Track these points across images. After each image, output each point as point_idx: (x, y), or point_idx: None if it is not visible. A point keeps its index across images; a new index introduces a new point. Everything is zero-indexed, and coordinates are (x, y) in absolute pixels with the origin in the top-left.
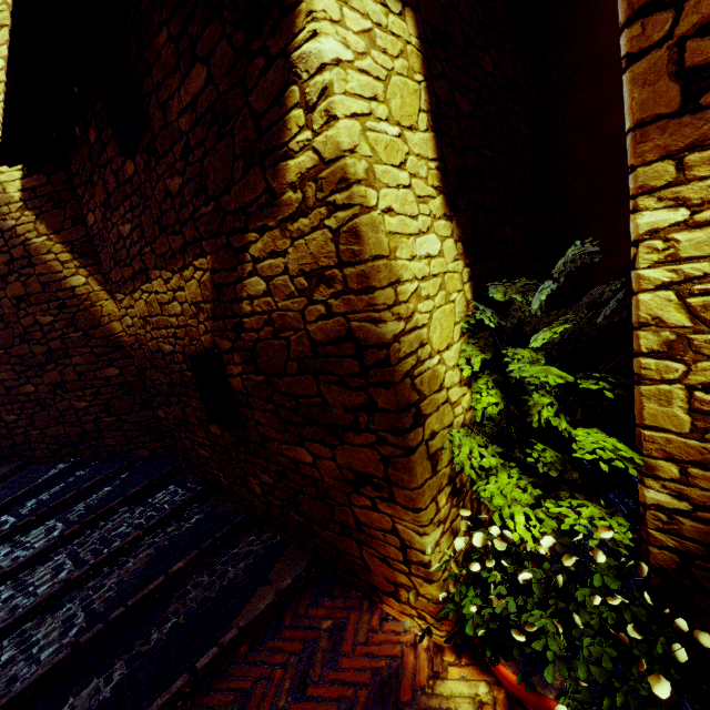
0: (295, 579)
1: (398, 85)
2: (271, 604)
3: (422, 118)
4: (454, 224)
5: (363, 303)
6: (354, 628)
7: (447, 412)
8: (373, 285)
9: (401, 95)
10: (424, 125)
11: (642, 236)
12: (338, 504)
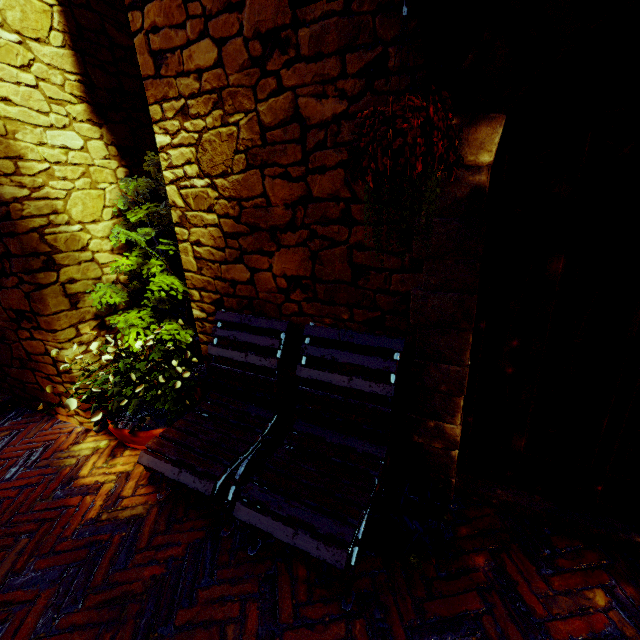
0: None
1: (18, 1)
2: None
3: (55, 35)
4: (105, 131)
5: None
6: (28, 432)
7: (93, 268)
8: None
9: (22, 10)
10: (59, 42)
11: (159, 150)
12: (13, 342)
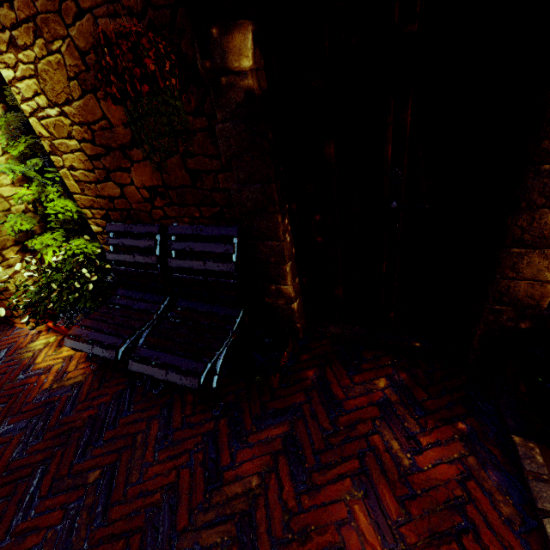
0: None
1: None
2: None
3: None
4: None
5: None
6: None
7: None
8: None
9: None
10: None
11: (9, 85)
12: None
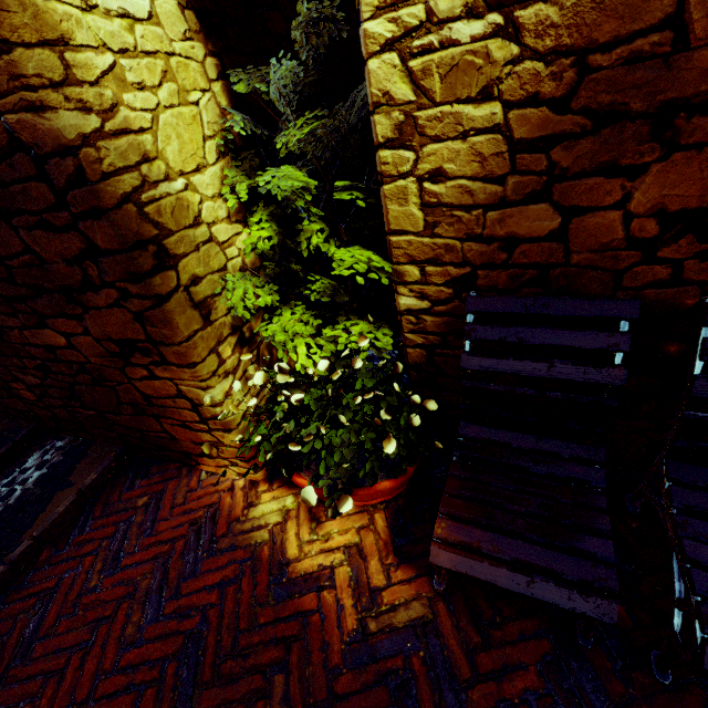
0: (102, 473)
1: None
2: (73, 504)
3: None
4: None
5: (3, 75)
6: (172, 495)
7: (214, 253)
8: (2, 37)
9: None
10: None
11: None
12: (118, 383)
